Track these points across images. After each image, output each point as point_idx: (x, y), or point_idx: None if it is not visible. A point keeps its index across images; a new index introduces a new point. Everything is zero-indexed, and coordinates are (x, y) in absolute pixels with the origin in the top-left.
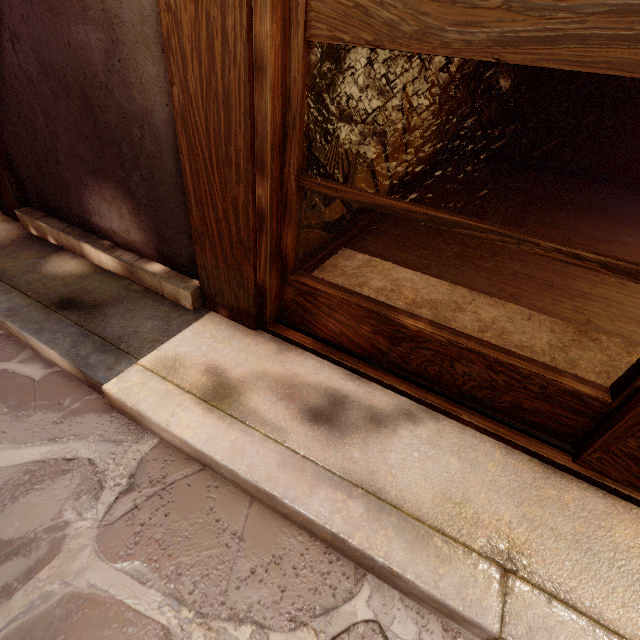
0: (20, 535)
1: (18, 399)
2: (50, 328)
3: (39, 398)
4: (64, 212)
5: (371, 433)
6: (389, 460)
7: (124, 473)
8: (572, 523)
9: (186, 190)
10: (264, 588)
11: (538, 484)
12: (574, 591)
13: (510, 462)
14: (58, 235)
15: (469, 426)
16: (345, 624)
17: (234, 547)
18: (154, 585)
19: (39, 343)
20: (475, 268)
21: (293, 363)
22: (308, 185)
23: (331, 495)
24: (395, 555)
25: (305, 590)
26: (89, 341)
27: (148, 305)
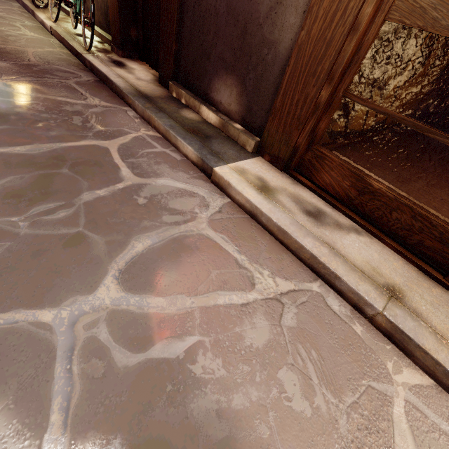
0: (180, 209)
1: (172, 164)
2: (188, 139)
3: (180, 167)
4: (195, 88)
5: (335, 229)
6: (343, 241)
7: (217, 206)
8: (432, 298)
9: (280, 86)
10: (274, 264)
11: (419, 280)
12: (423, 315)
13: (406, 267)
14: (189, 99)
15: (388, 246)
16: (307, 288)
17: (262, 247)
18: (231, 244)
19: (184, 143)
20: (413, 187)
21: (299, 190)
22: (349, 96)
23: (313, 241)
24: (339, 270)
25: (291, 272)
26: (206, 149)
27: (230, 144)
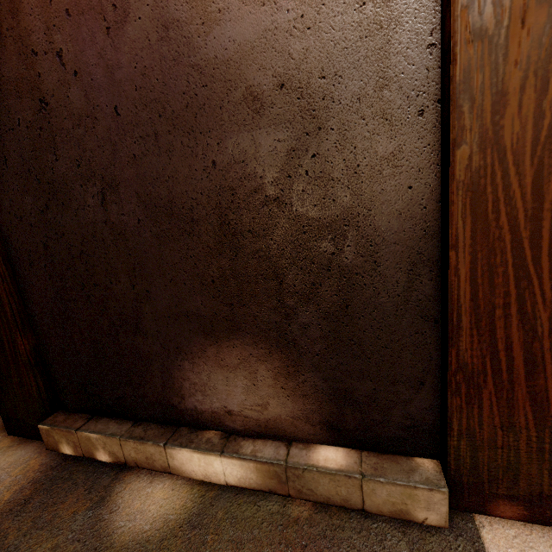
0: None
1: None
2: None
3: None
4: (127, 404)
5: None
6: None
7: None
8: None
9: (450, 305)
10: None
11: None
12: None
13: None
14: (120, 446)
15: None
16: None
17: None
18: None
19: None
20: None
21: None
22: None
23: None
24: None
25: None
26: None
27: (362, 550)
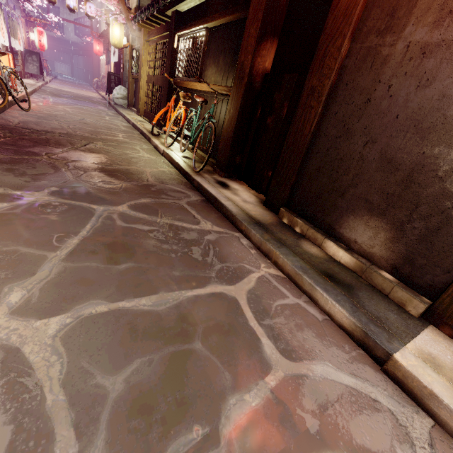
0: (374, 449)
1: (316, 329)
2: (331, 291)
3: (328, 335)
4: (315, 218)
5: None
6: None
7: (422, 438)
8: None
9: None
10: None
11: None
12: None
13: None
14: (307, 229)
15: None
16: None
17: None
18: None
19: (329, 298)
20: None
21: None
22: None
23: None
24: None
25: None
26: (360, 311)
27: (380, 299)
